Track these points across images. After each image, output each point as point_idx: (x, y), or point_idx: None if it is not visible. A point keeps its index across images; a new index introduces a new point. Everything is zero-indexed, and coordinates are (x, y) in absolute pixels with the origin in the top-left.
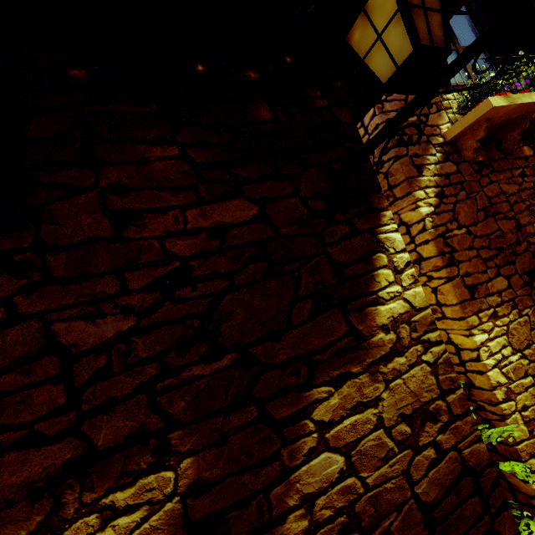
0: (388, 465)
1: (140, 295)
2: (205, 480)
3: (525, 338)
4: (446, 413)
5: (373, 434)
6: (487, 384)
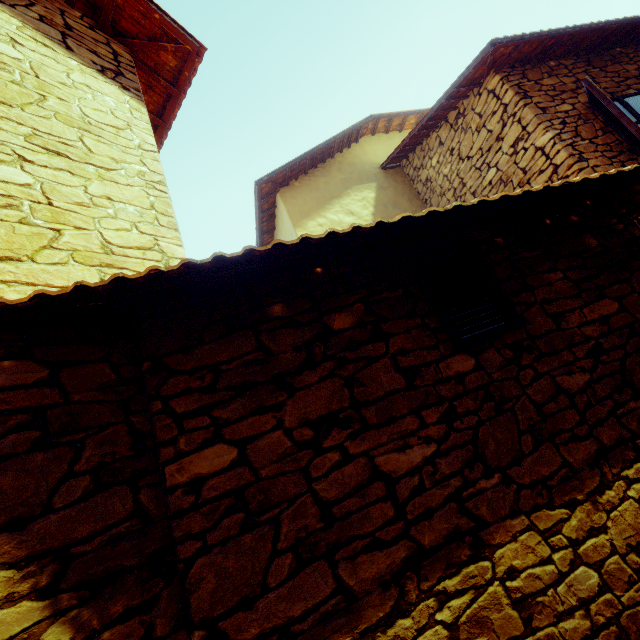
0: None
1: (584, 361)
2: None
3: None
4: None
5: None
6: None
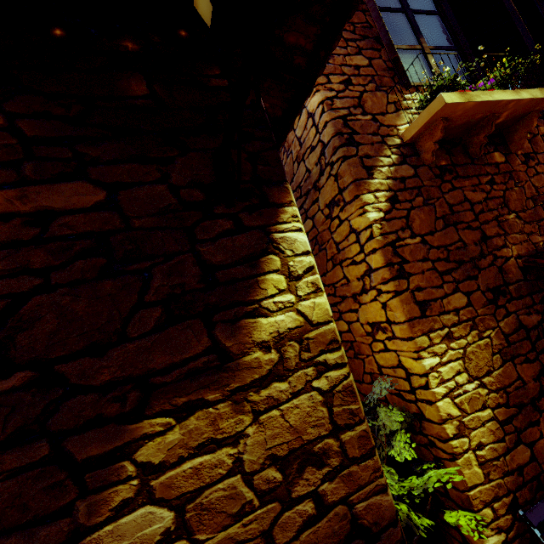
0: (241, 523)
1: None
2: None
3: (485, 363)
4: (338, 455)
5: (224, 481)
6: (437, 417)
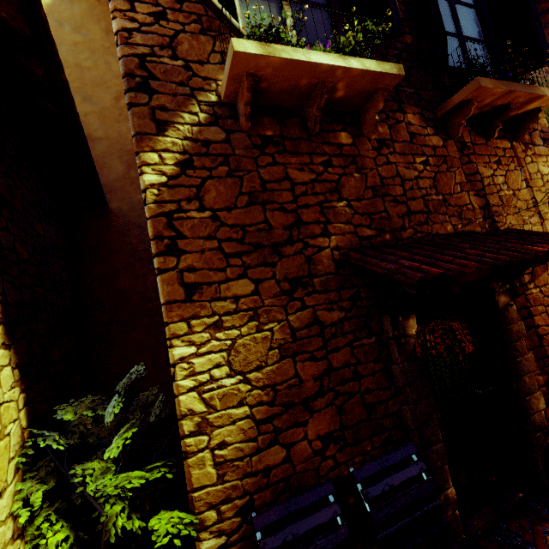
0: None
1: None
2: None
3: (257, 358)
4: None
5: None
6: (178, 412)
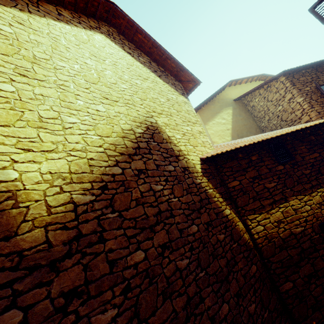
0: None
1: (309, 167)
2: None
3: None
4: None
5: None
6: None
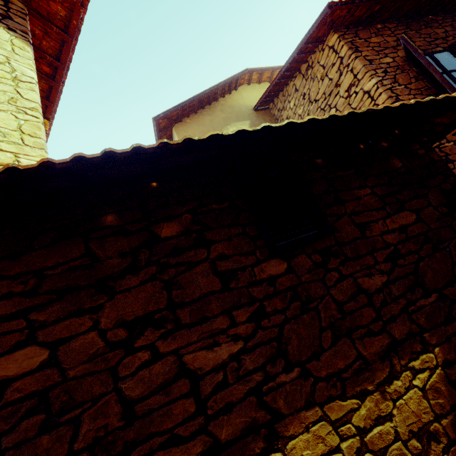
0: None
1: (383, 264)
2: (448, 360)
3: None
4: None
5: None
6: None
